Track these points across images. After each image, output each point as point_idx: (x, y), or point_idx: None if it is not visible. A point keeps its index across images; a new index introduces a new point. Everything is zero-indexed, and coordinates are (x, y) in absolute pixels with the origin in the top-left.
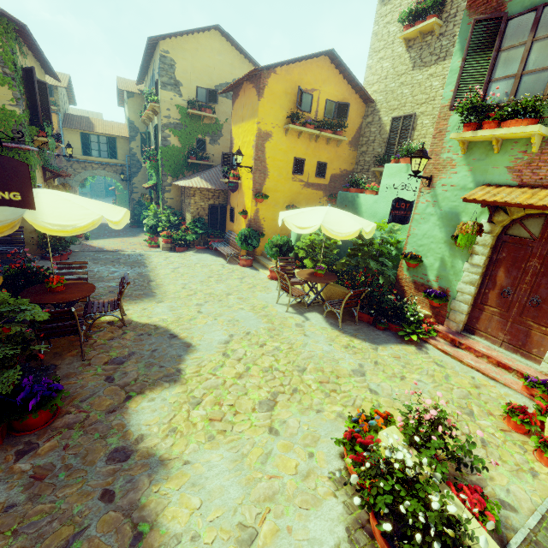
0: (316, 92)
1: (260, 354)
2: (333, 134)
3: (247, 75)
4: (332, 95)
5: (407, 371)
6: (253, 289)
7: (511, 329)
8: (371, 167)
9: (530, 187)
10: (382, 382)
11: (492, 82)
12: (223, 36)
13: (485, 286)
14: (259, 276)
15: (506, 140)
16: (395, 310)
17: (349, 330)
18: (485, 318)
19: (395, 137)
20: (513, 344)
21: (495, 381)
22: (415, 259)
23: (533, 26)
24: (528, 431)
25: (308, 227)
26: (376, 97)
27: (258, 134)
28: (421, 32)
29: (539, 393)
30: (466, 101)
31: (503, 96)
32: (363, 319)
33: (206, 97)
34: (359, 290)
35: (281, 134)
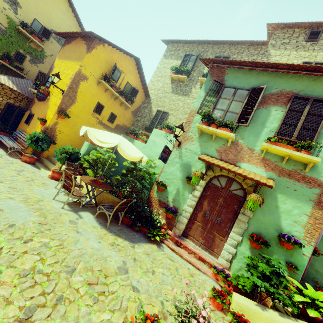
0: (123, 74)
1: (22, 252)
2: (126, 101)
3: (84, 33)
4: (131, 81)
5: (155, 265)
6: (31, 183)
7: (206, 236)
8: (140, 129)
9: (225, 161)
10: (141, 278)
11: (215, 109)
12: (71, 7)
13: (197, 209)
14: (40, 174)
15: (217, 137)
16: (145, 217)
17: (114, 230)
18: (194, 228)
19: (156, 119)
20: (206, 245)
21: (199, 270)
22: (164, 186)
23: (233, 94)
24: (222, 308)
25: (107, 142)
26: (152, 96)
27: (78, 72)
28: (179, 79)
29: (221, 278)
30: (206, 111)
31: (219, 117)
32: (124, 222)
33: (40, 30)
34: (130, 199)
35: (94, 82)
